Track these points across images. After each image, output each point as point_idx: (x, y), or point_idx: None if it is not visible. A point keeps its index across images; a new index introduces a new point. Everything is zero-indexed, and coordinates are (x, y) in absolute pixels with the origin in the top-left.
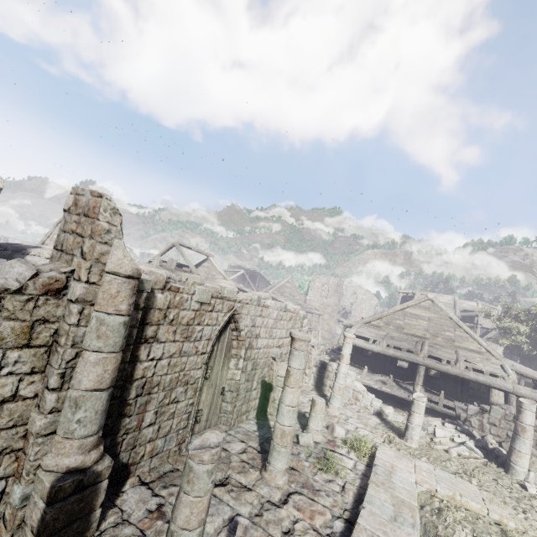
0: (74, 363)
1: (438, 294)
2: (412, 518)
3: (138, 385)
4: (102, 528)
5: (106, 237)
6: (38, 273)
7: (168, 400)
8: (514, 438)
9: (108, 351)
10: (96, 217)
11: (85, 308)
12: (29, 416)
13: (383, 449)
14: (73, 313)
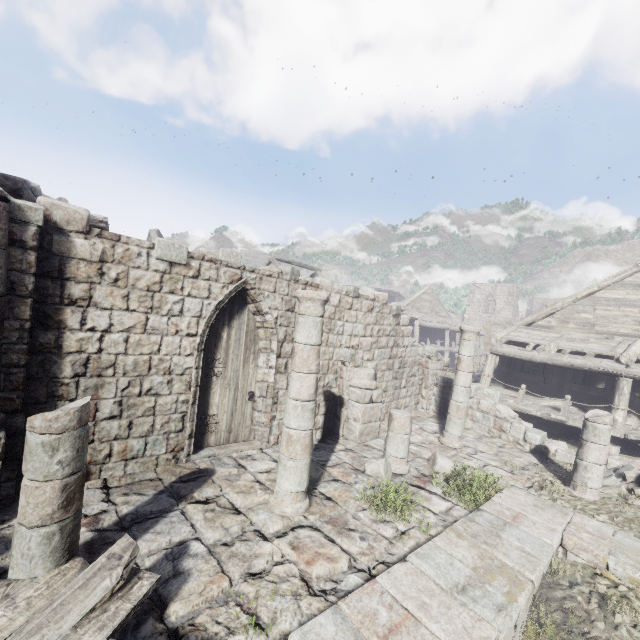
0: None
1: None
2: (506, 595)
3: (74, 361)
4: (11, 523)
5: None
6: None
7: (138, 390)
8: None
9: None
10: None
11: None
12: None
13: (512, 492)
14: None
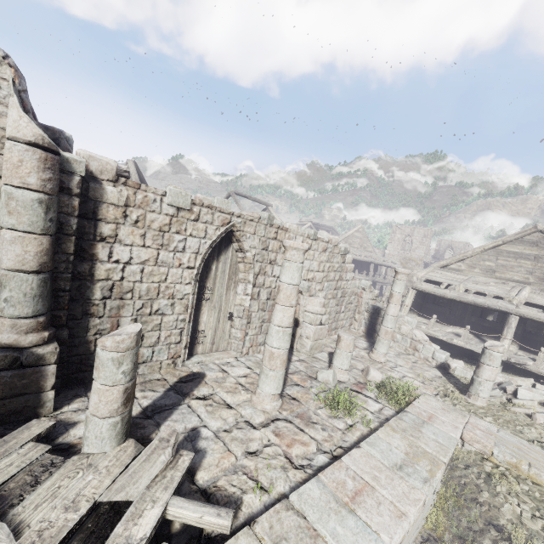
0: None
1: None
2: (429, 472)
3: (102, 286)
4: (63, 410)
5: None
6: None
7: (149, 310)
8: None
9: (24, 230)
10: None
11: None
12: None
13: (426, 399)
14: None
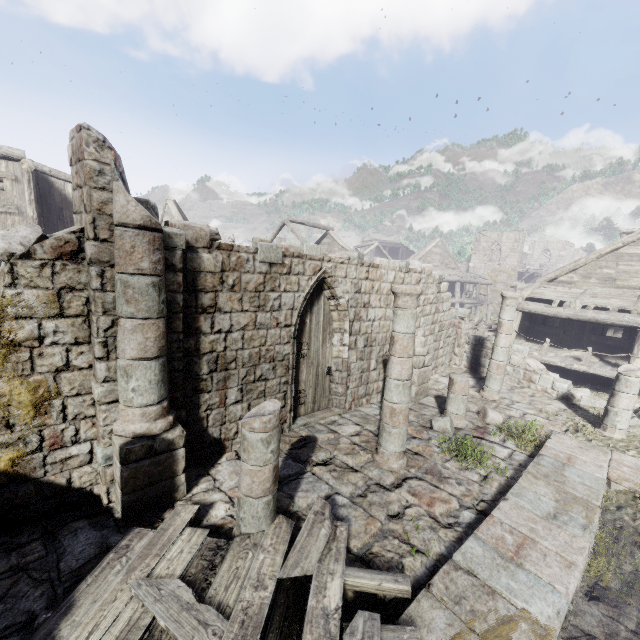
0: (113, 332)
1: None
2: (585, 518)
3: (208, 360)
4: (194, 492)
5: (101, 180)
6: (46, 237)
7: (252, 378)
8: None
9: (143, 316)
10: (83, 157)
11: (104, 270)
12: (91, 386)
13: (558, 438)
14: (92, 276)
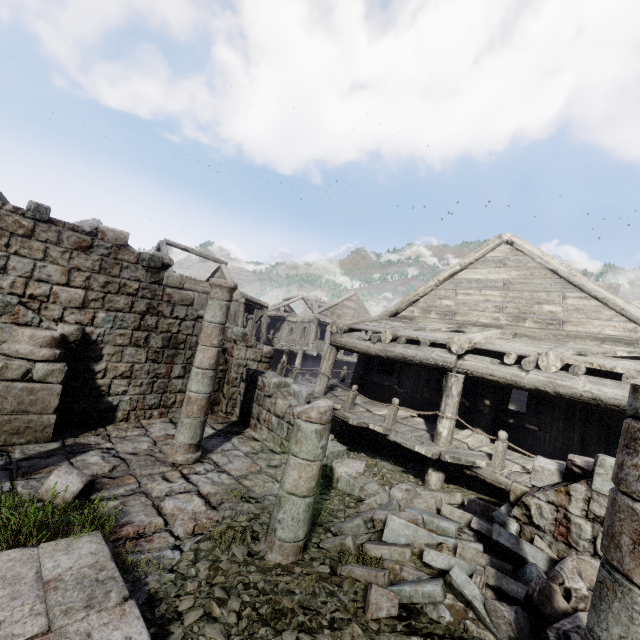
0: None
1: None
2: None
3: None
4: None
5: None
6: None
7: None
8: (602, 584)
9: None
10: None
11: None
12: None
13: (63, 547)
14: None
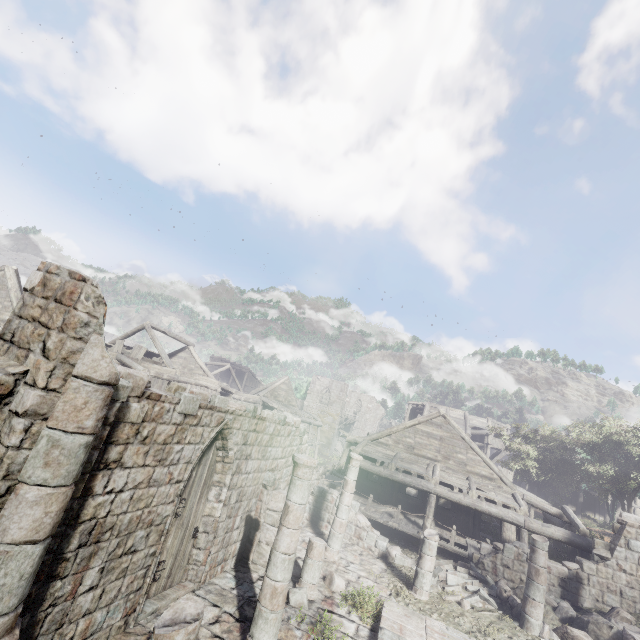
0: (1, 503)
1: (449, 408)
2: None
3: (83, 530)
4: None
5: (83, 331)
6: None
7: (121, 550)
8: (528, 583)
9: (57, 484)
10: (74, 306)
11: (34, 423)
12: None
13: (390, 605)
14: (16, 430)
